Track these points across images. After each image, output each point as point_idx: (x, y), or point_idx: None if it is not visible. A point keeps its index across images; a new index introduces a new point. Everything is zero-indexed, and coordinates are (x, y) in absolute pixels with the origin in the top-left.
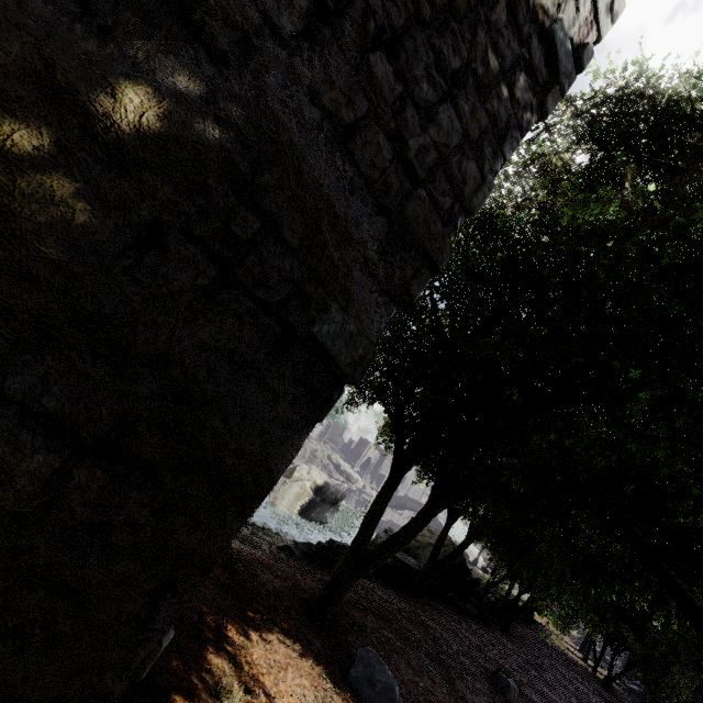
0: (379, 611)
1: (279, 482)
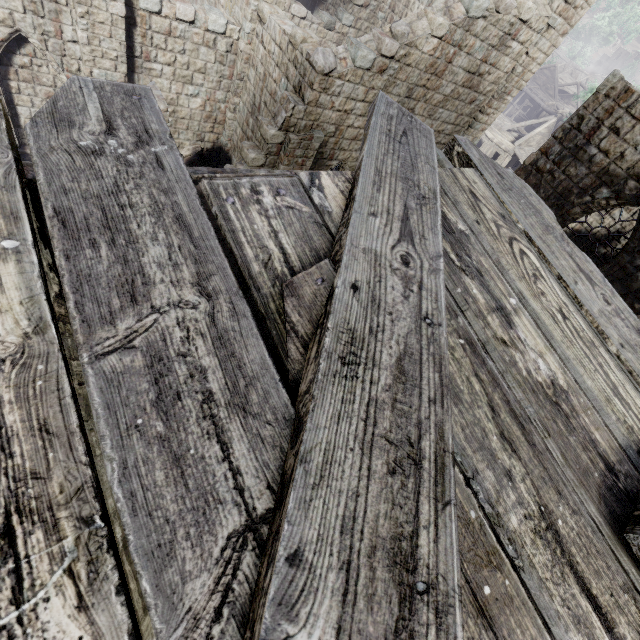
0: None
1: None
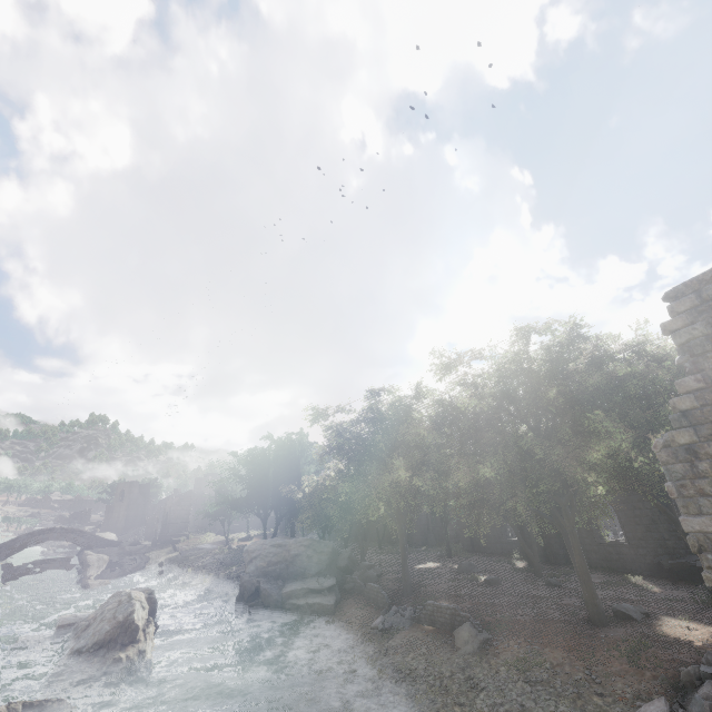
0: (514, 607)
1: (134, 661)
